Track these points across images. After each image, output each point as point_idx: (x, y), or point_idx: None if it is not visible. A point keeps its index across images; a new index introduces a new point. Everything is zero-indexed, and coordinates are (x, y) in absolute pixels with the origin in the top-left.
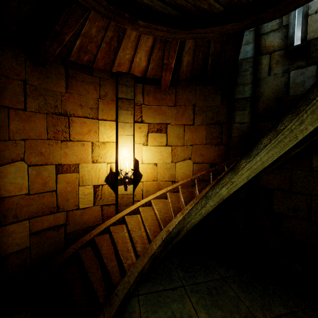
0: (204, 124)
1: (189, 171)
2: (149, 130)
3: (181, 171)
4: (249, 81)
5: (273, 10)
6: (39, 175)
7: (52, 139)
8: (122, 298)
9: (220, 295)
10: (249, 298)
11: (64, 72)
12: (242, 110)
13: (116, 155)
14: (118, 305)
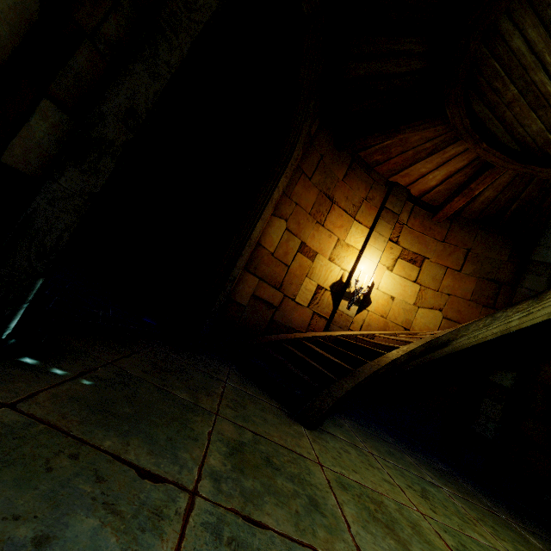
0: (476, 277)
1: (433, 325)
2: (401, 256)
3: (422, 321)
4: None
5: None
6: (287, 242)
7: (312, 216)
8: (371, 373)
9: (449, 478)
10: (492, 502)
11: (349, 163)
12: (537, 275)
13: (353, 265)
14: (366, 376)
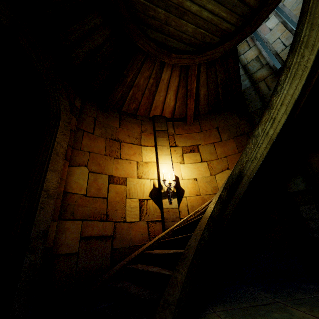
0: (231, 138)
1: None
2: (183, 152)
3: (222, 182)
4: (256, 98)
5: (248, 27)
6: (95, 181)
7: (108, 156)
8: (197, 243)
9: None
10: None
11: (119, 116)
12: (260, 117)
13: (157, 173)
14: (194, 251)
